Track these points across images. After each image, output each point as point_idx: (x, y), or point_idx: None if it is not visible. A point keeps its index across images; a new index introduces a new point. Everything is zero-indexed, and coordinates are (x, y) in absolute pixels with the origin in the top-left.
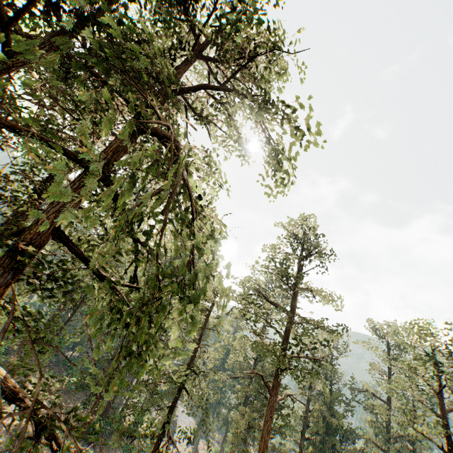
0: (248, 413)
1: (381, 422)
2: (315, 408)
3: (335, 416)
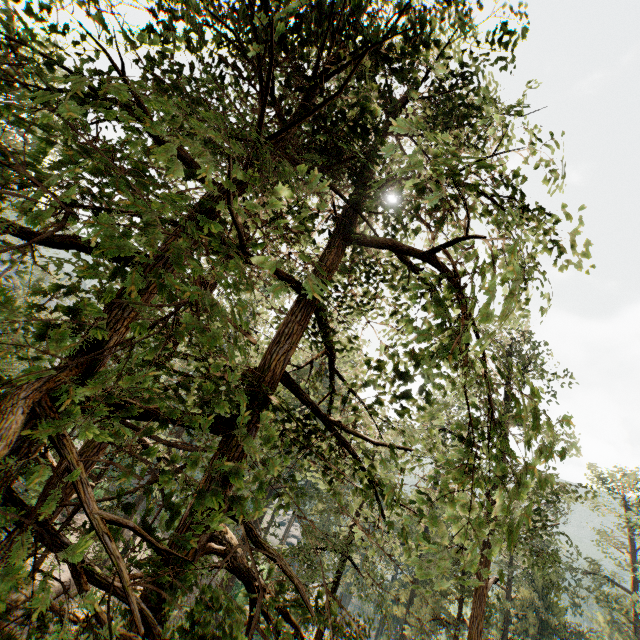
0: (433, 598)
1: (618, 623)
2: (522, 596)
3: (552, 609)
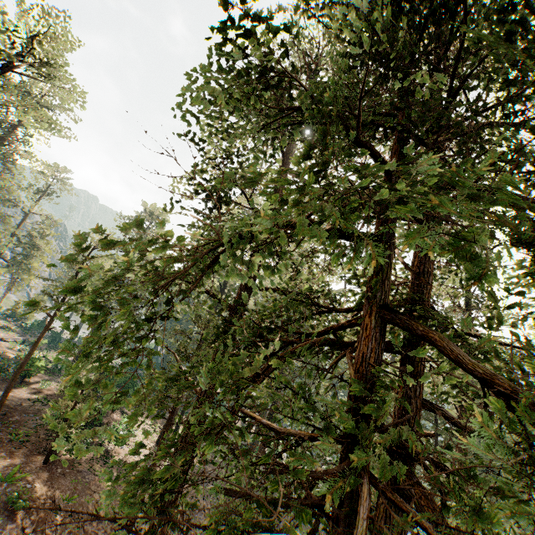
0: None
1: None
2: None
3: None
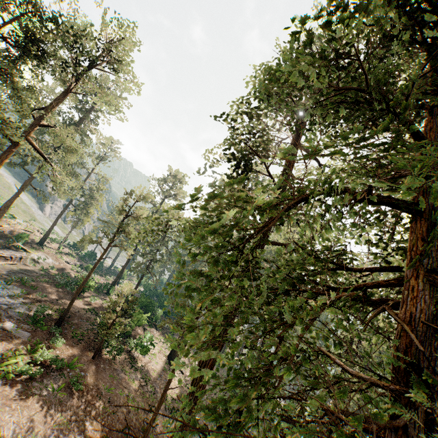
0: None
1: None
2: None
3: None
